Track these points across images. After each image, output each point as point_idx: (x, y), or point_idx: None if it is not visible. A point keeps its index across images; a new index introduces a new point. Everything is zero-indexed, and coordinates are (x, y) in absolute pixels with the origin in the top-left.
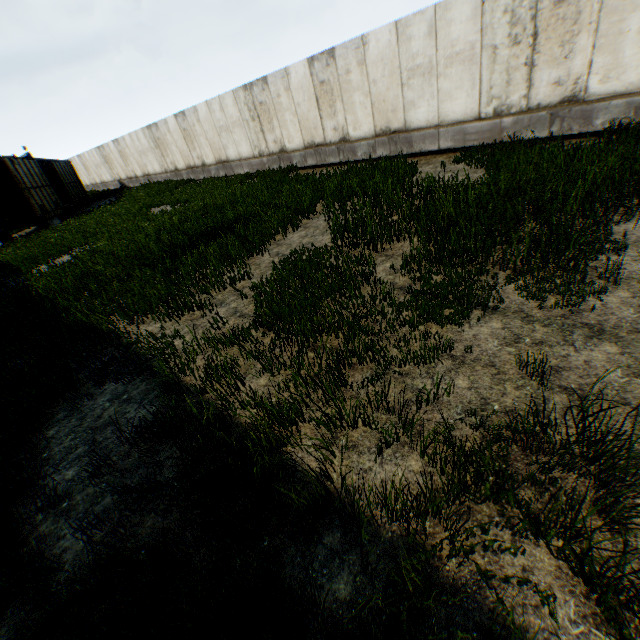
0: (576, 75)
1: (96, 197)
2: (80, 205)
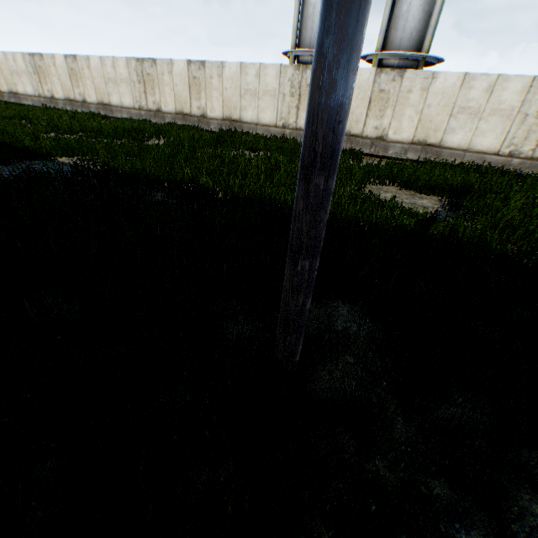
0: (158, 102)
1: None
2: None
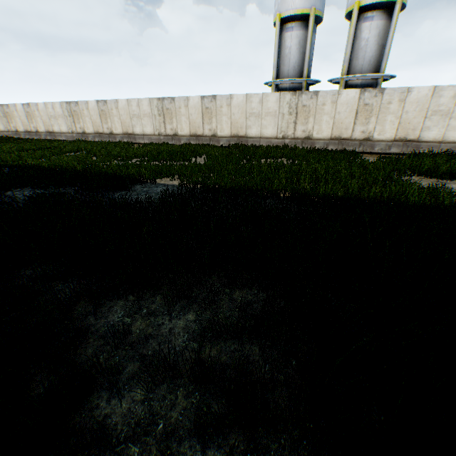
0: (175, 128)
1: None
2: None
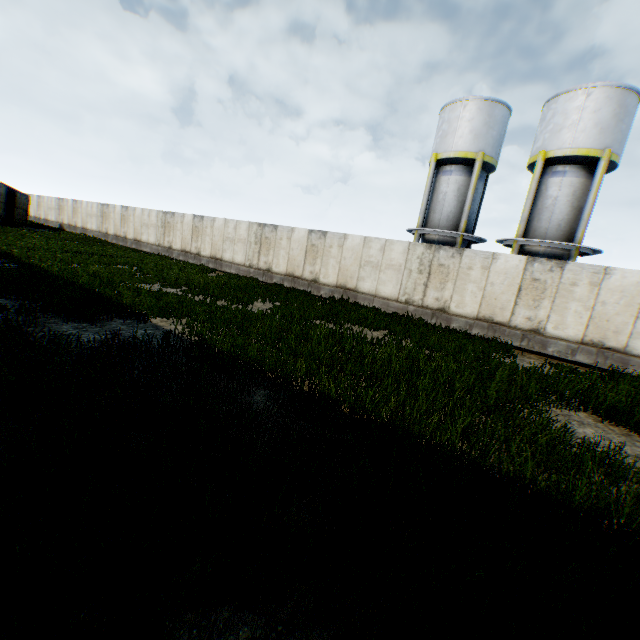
0: (270, 262)
1: (34, 225)
2: (17, 224)
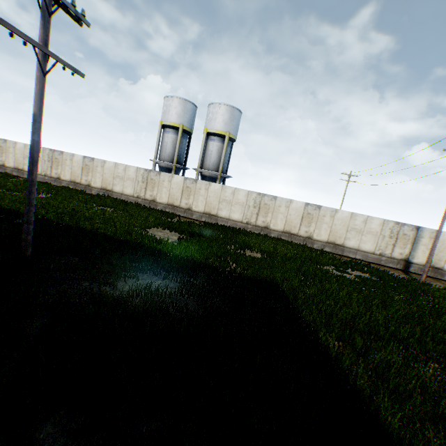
0: (60, 173)
1: None
2: None
